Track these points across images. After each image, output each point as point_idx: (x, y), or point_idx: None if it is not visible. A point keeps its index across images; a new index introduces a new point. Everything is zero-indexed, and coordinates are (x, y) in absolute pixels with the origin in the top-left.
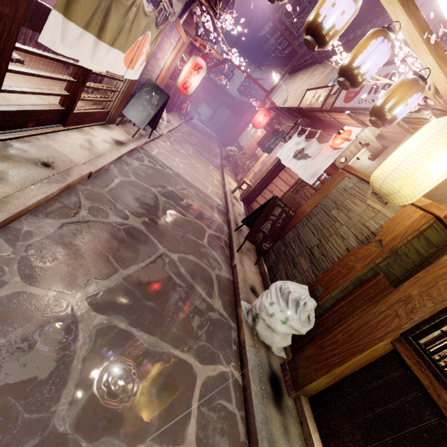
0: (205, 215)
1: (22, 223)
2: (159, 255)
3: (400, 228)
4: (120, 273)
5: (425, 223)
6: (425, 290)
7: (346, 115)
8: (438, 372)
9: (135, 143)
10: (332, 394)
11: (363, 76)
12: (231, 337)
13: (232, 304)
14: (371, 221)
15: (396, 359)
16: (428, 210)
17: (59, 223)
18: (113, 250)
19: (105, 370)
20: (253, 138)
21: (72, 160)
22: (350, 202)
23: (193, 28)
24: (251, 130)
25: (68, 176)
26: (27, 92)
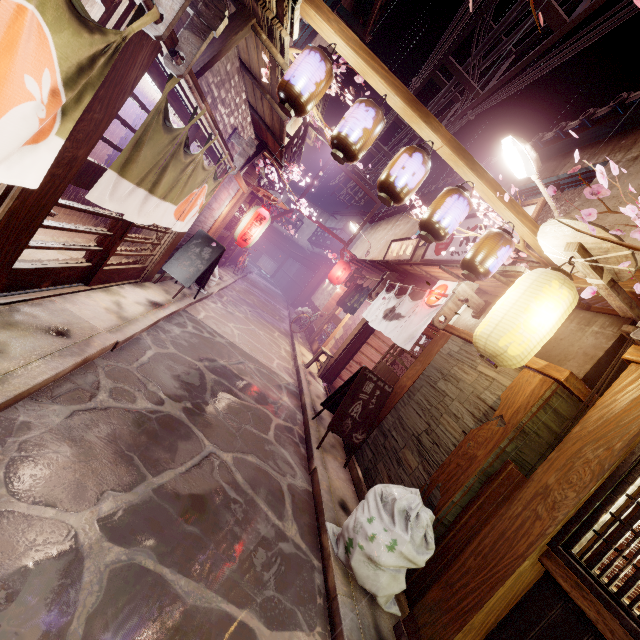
0: (270, 398)
1: (18, 410)
2: (206, 456)
3: (521, 398)
4: (149, 482)
5: (547, 389)
6: (563, 475)
7: (438, 268)
8: (602, 593)
9: (176, 305)
10: None
11: (445, 230)
12: (314, 584)
13: (314, 529)
14: (487, 391)
15: (551, 587)
16: (546, 373)
17: (68, 410)
18: (141, 448)
19: (119, 639)
20: (331, 296)
21: (94, 327)
22: (459, 369)
23: (255, 178)
24: (328, 286)
25: (88, 347)
26: (53, 248)
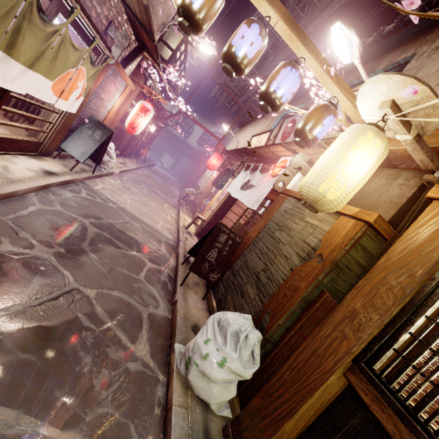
0: (149, 248)
1: None
2: (67, 291)
3: (337, 239)
4: None
5: (358, 230)
6: (368, 300)
7: (280, 147)
8: (400, 409)
9: (72, 176)
10: None
11: (280, 99)
12: (155, 396)
13: (166, 349)
14: (311, 236)
15: (353, 397)
16: (358, 217)
17: None
18: None
19: None
20: (209, 180)
21: None
22: (291, 221)
23: (142, 80)
24: (208, 173)
25: None
26: None
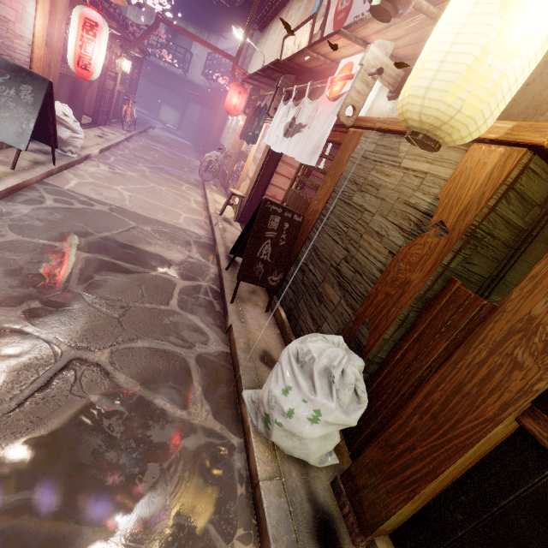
0: (174, 259)
1: None
2: (61, 368)
3: (470, 190)
4: None
5: (514, 166)
6: None
7: (337, 40)
8: None
9: (18, 177)
10: (429, 528)
11: None
12: (233, 471)
13: (233, 398)
14: (418, 193)
15: (532, 447)
16: (515, 140)
17: None
18: None
19: None
20: (235, 132)
21: None
22: (377, 173)
23: None
24: (232, 122)
25: None
26: None
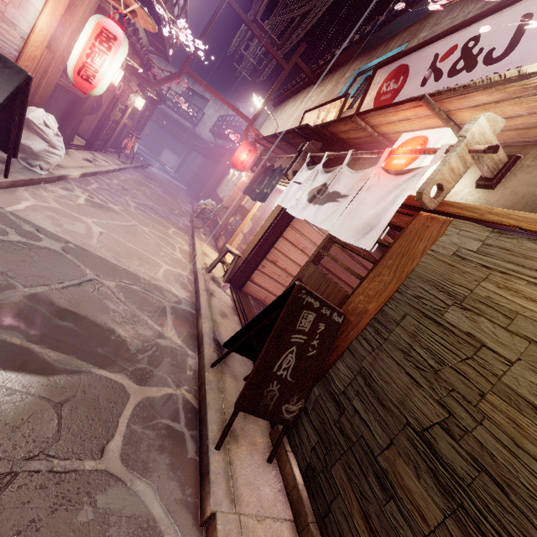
0: (137, 341)
1: None
2: None
3: None
4: None
5: None
6: None
7: (406, 109)
8: None
9: None
10: None
11: None
12: None
13: None
14: None
15: None
16: None
17: None
18: None
19: None
20: (236, 186)
21: None
22: (501, 289)
23: None
24: (233, 176)
25: None
26: None
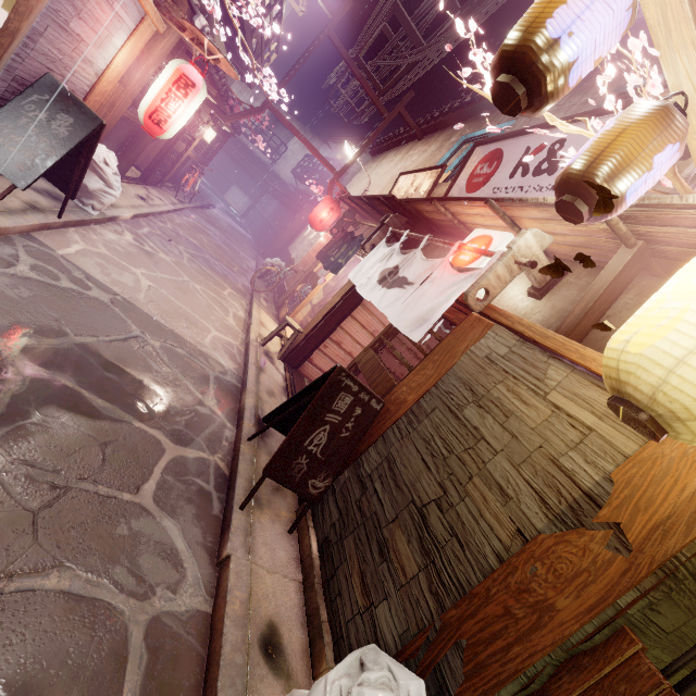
0: (176, 403)
1: None
2: None
3: (673, 496)
4: None
5: None
6: None
7: (479, 206)
8: None
9: None
10: None
11: (564, 72)
12: None
13: None
14: (575, 454)
15: None
16: None
17: None
18: None
19: None
20: (311, 247)
21: None
22: (509, 392)
23: (184, 12)
24: (310, 234)
25: None
26: None
